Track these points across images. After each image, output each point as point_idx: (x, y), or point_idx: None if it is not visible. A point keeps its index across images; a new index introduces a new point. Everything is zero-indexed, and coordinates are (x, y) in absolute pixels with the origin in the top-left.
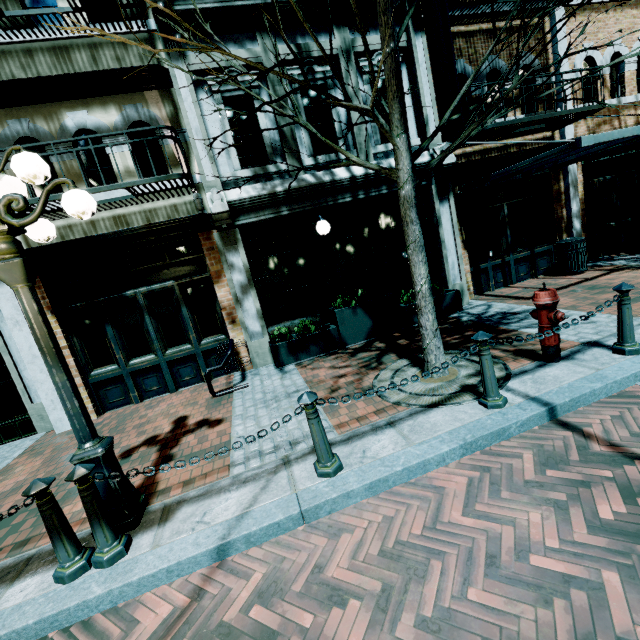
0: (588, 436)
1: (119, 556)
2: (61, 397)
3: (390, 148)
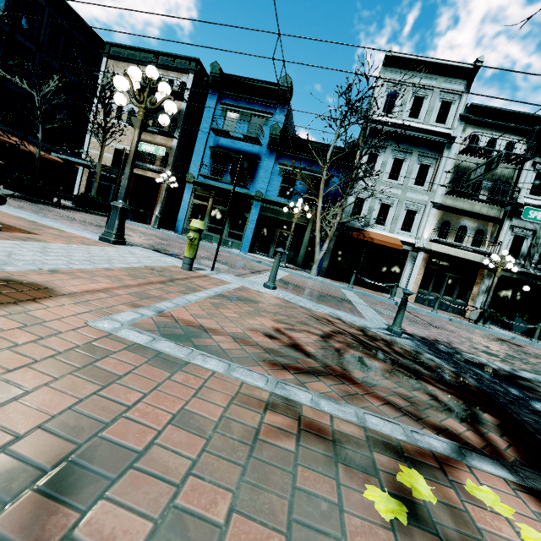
0: None
1: (489, 328)
2: (489, 297)
3: None
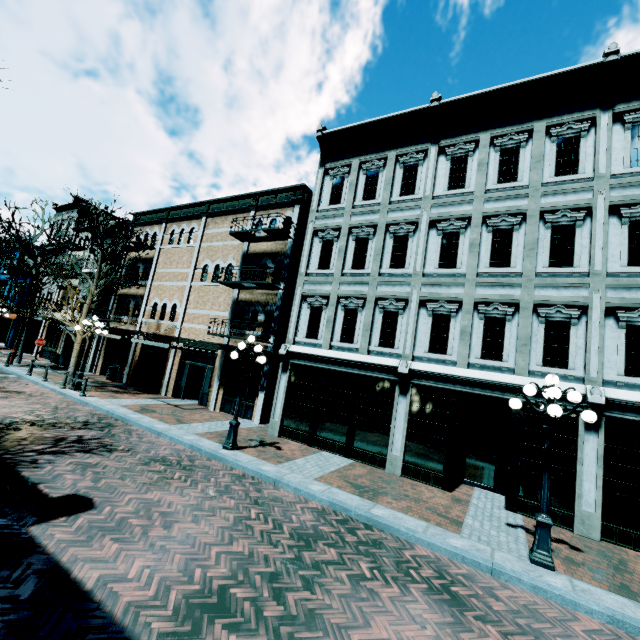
0: None
1: None
2: None
3: None
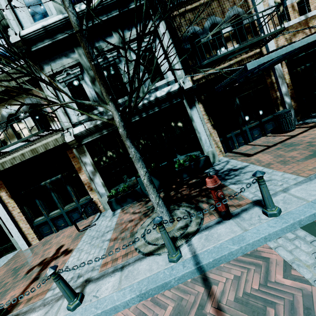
0: (211, 295)
1: None
2: None
3: (157, 85)
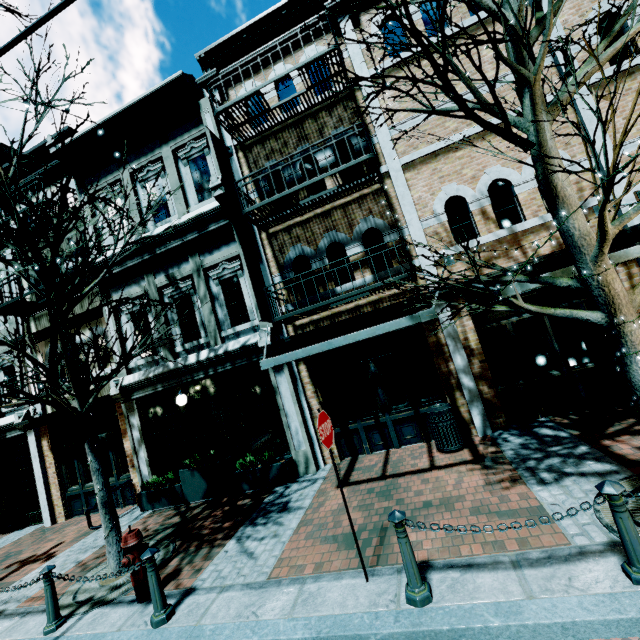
0: None
1: None
2: None
3: (237, 330)
